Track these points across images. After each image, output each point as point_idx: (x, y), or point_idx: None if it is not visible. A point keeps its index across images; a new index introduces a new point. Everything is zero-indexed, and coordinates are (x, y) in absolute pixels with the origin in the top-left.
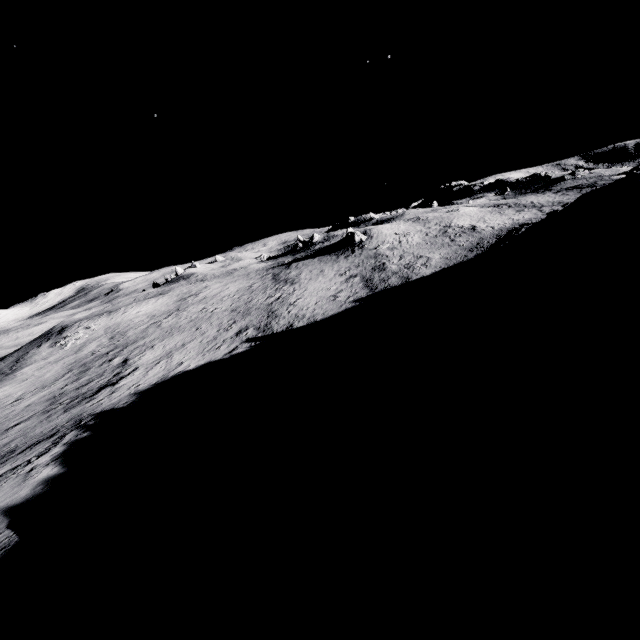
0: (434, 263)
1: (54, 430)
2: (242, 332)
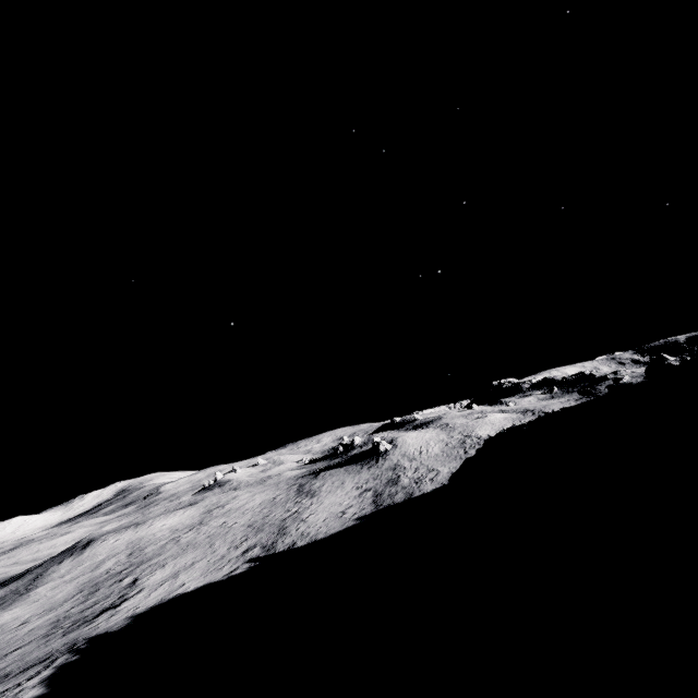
0: (440, 478)
1: (49, 654)
2: (249, 551)
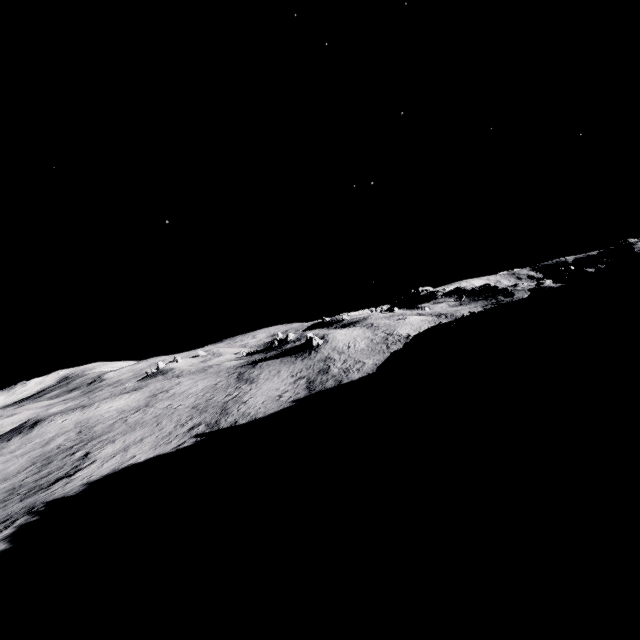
0: (365, 368)
1: (8, 516)
2: (194, 428)
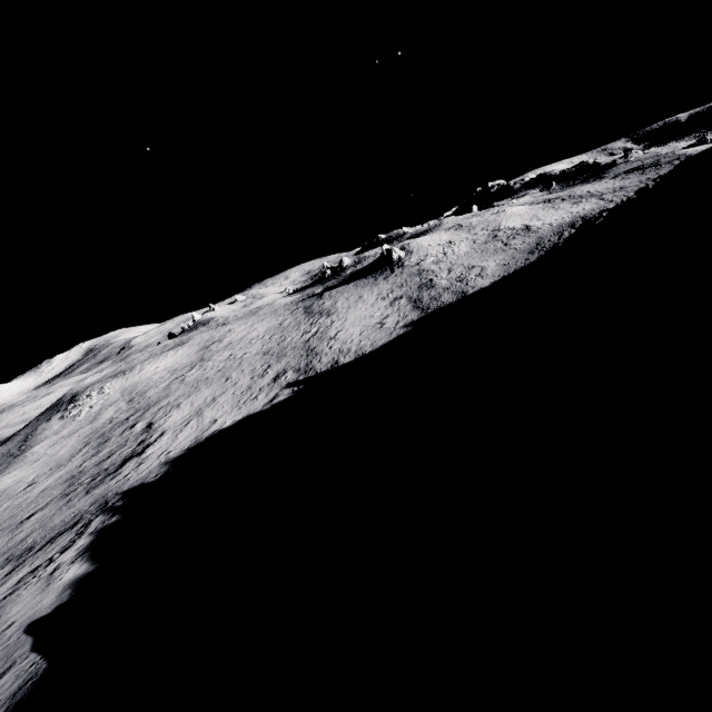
0: (490, 272)
1: (76, 517)
2: (280, 377)
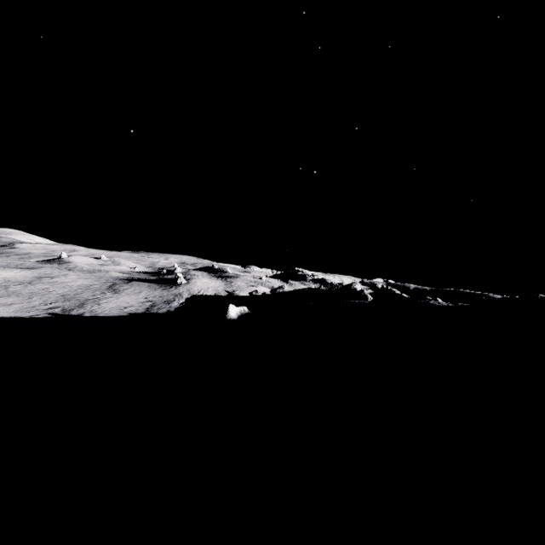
0: None
1: None
2: (53, 308)
